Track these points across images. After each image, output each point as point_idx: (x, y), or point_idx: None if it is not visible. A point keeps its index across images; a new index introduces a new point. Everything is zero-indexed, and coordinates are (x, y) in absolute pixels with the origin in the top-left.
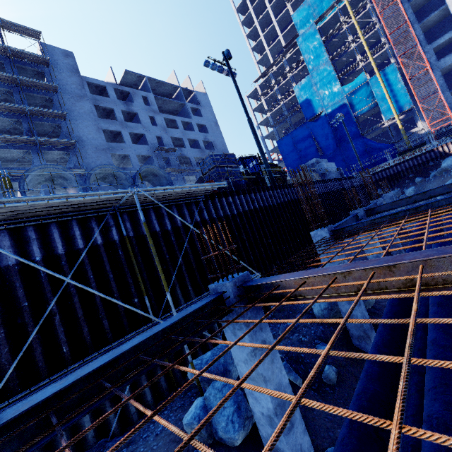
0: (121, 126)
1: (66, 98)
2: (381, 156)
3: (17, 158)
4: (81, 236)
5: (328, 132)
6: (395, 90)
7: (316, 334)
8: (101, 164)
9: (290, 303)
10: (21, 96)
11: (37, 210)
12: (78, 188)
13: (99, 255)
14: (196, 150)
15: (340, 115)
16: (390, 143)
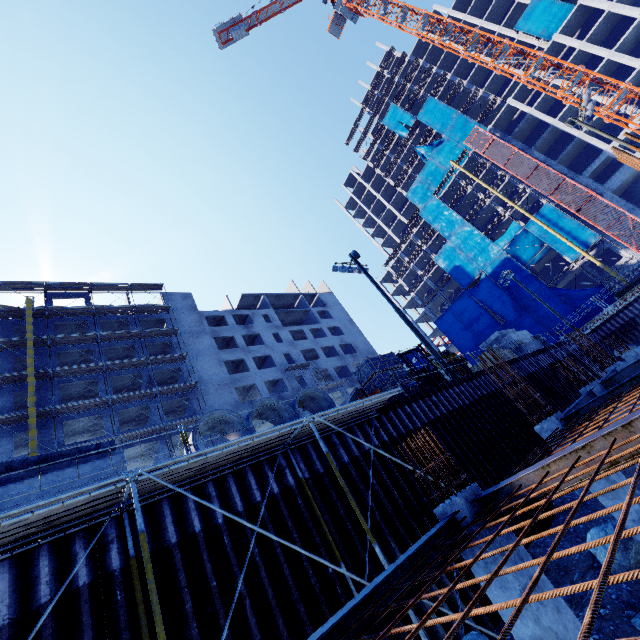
0: (244, 352)
1: (186, 338)
2: (592, 304)
3: (134, 417)
4: (257, 486)
5: (499, 294)
6: (565, 227)
7: (622, 599)
8: (225, 402)
9: (540, 491)
10: (143, 348)
11: (220, 459)
12: (241, 430)
13: (278, 508)
14: (334, 358)
15: (507, 272)
16: (595, 285)
